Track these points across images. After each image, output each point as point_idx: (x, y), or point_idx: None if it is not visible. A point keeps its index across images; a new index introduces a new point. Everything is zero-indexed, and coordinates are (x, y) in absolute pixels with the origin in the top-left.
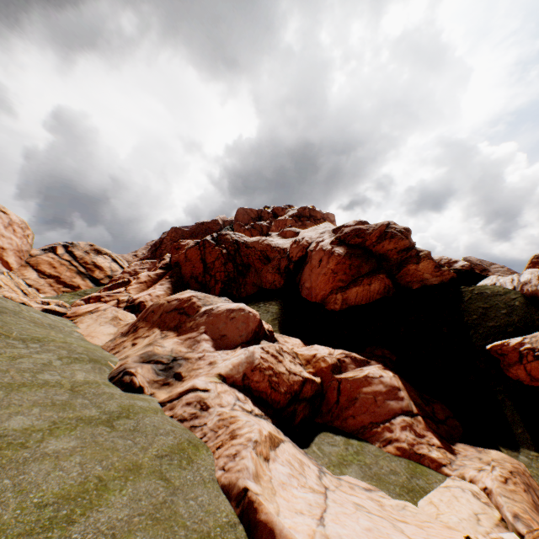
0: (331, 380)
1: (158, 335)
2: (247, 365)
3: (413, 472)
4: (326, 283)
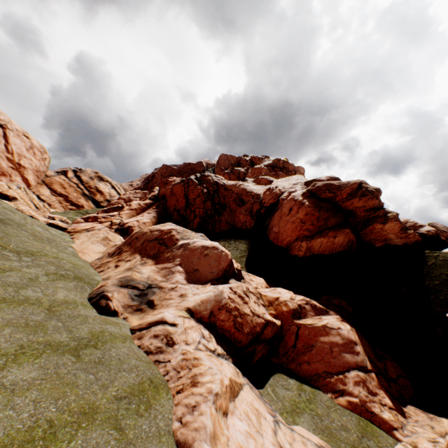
0: (290, 324)
1: (138, 261)
2: (214, 303)
3: (364, 431)
4: (293, 230)
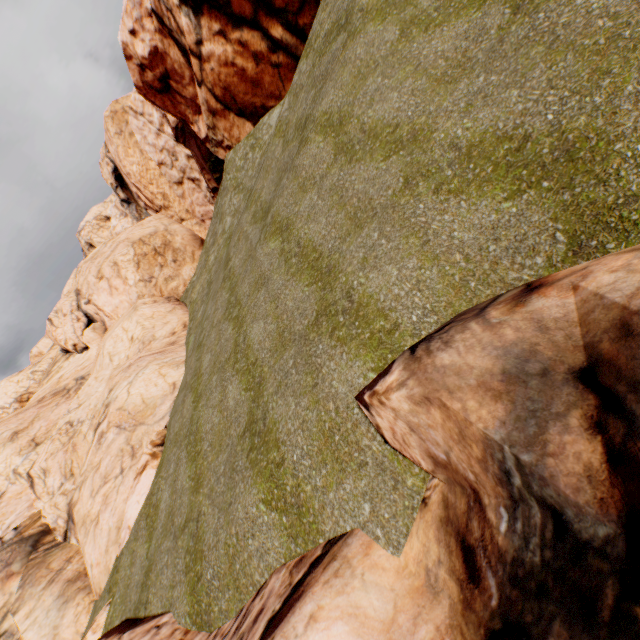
0: None
1: None
2: None
3: None
4: None
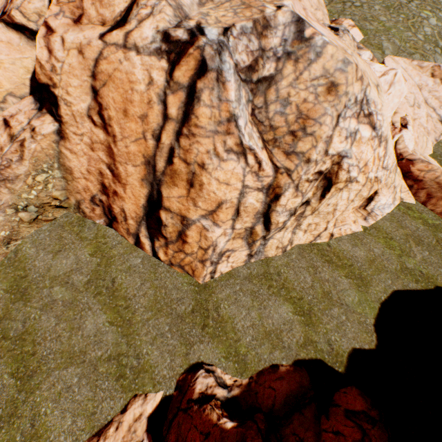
0: None
1: None
2: None
3: None
4: None
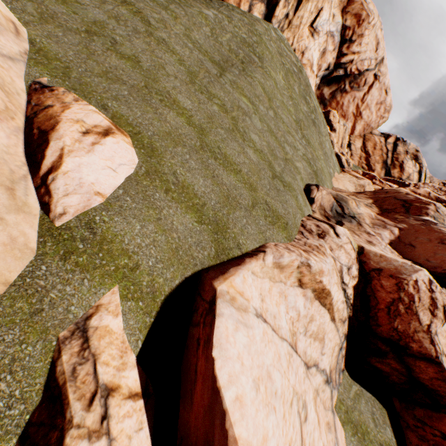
0: None
1: (366, 202)
2: (391, 268)
3: None
4: None
